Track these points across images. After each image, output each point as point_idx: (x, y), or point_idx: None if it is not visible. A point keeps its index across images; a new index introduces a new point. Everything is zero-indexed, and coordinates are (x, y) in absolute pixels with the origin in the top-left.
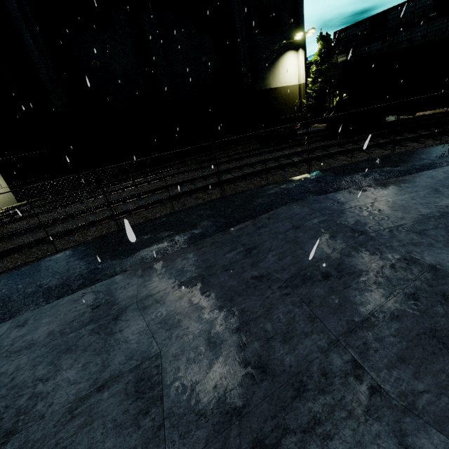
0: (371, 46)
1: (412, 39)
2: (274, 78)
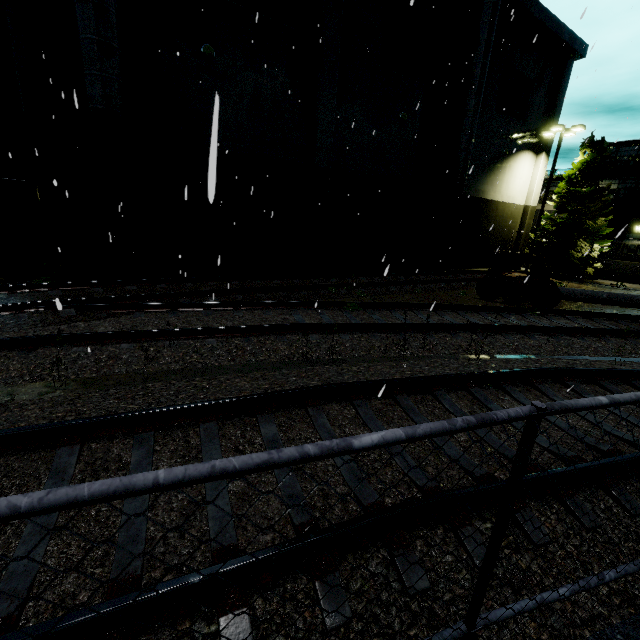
0: None
1: None
2: (494, 185)
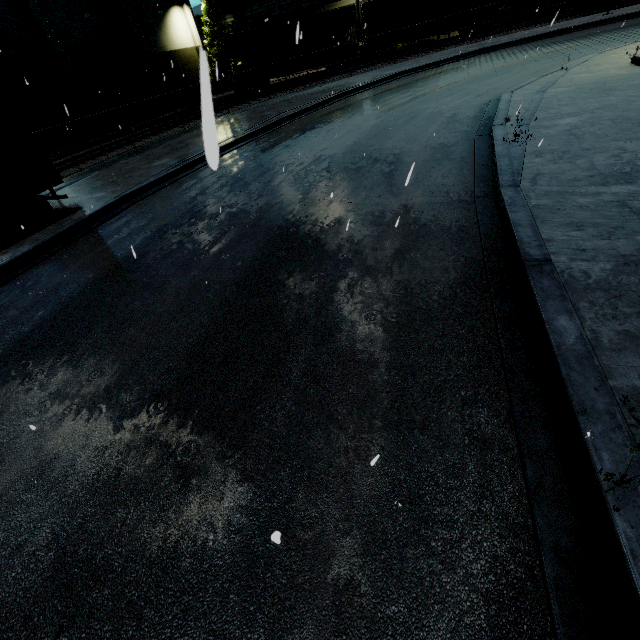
0: (252, 9)
1: (282, 7)
2: (168, 40)
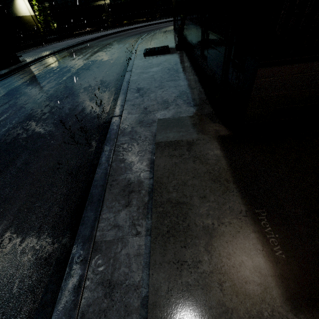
0: (58, 1)
1: (72, 1)
2: (17, 11)
